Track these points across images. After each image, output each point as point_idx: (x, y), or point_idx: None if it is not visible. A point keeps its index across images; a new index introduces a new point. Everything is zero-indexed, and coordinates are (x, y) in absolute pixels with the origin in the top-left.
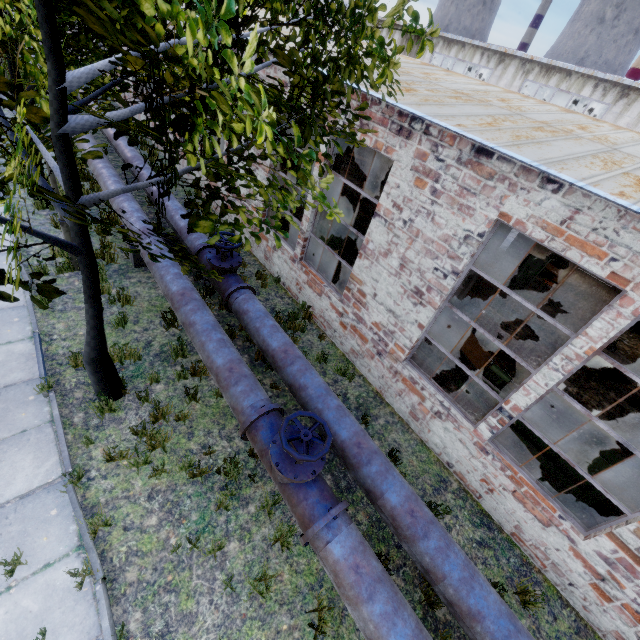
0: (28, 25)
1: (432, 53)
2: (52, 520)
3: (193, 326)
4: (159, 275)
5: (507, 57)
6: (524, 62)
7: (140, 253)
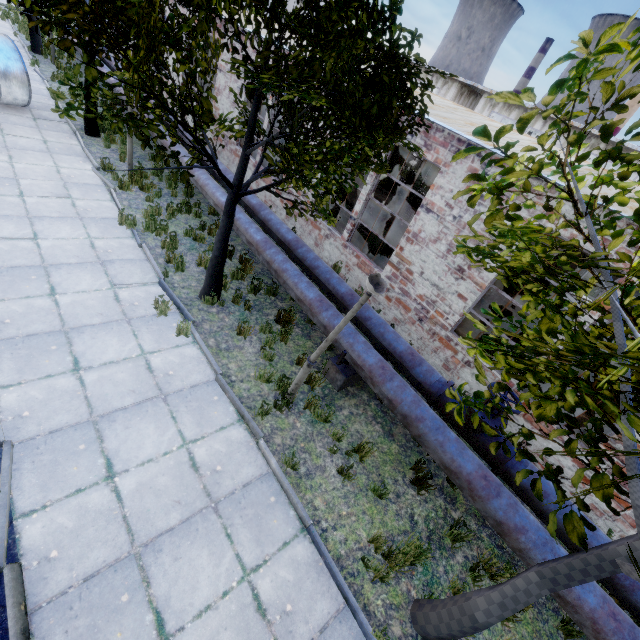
0: None
1: (490, 112)
2: None
3: (524, 533)
4: (435, 440)
5: (572, 129)
6: (589, 136)
7: (384, 396)
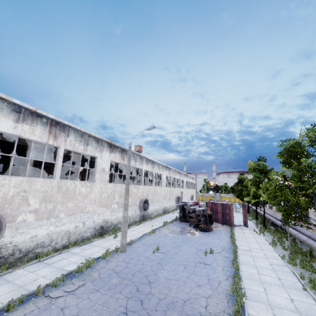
0: (261, 193)
1: None
2: (257, 231)
3: (276, 221)
4: (273, 220)
5: None
6: None
7: (271, 220)
